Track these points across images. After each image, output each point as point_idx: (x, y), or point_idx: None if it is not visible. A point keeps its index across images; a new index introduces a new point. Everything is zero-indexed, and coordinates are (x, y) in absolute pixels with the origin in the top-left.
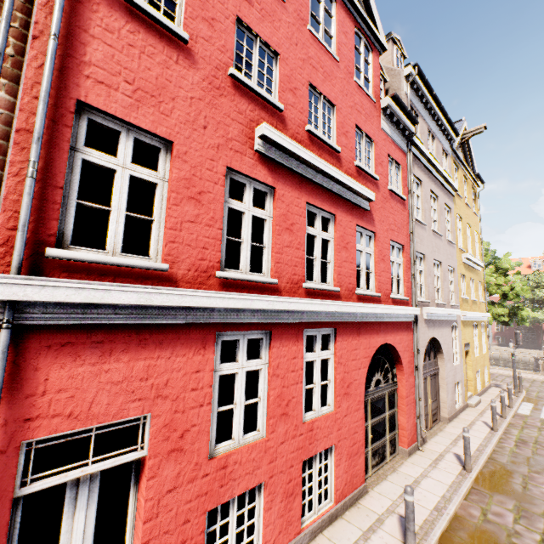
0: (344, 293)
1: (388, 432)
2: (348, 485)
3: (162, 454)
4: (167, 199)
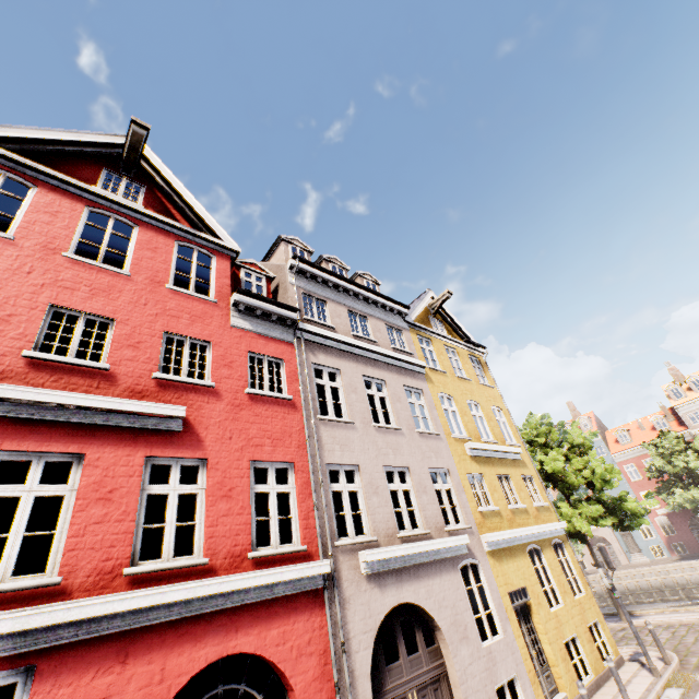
0: (84, 582)
1: None
2: None
3: None
4: None
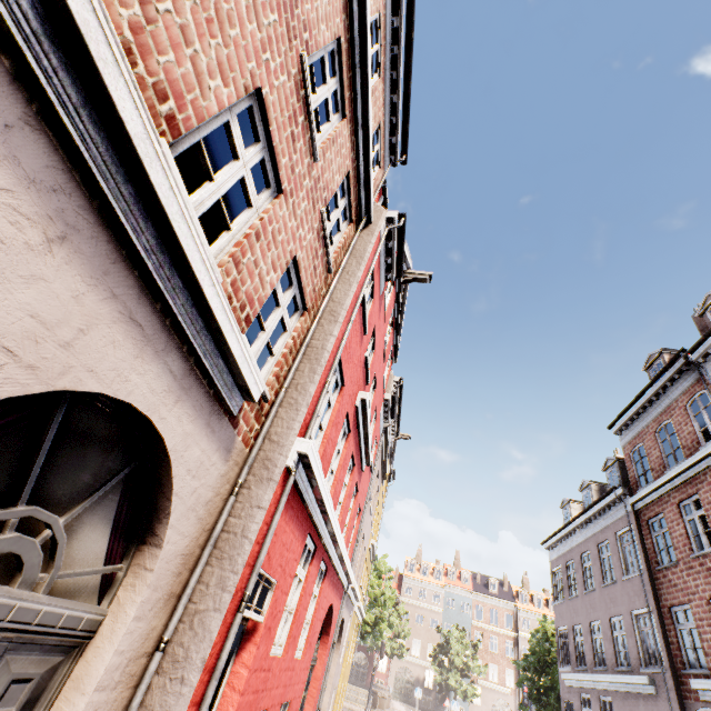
0: None
1: None
2: None
3: (267, 627)
4: (331, 419)
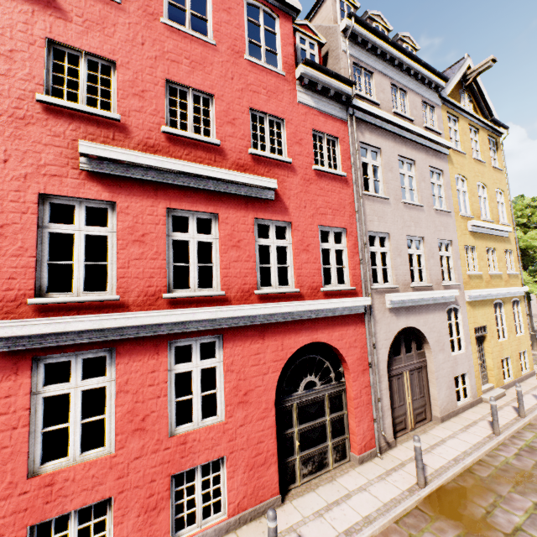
0: (236, 296)
1: (330, 437)
2: (249, 498)
3: None
4: None
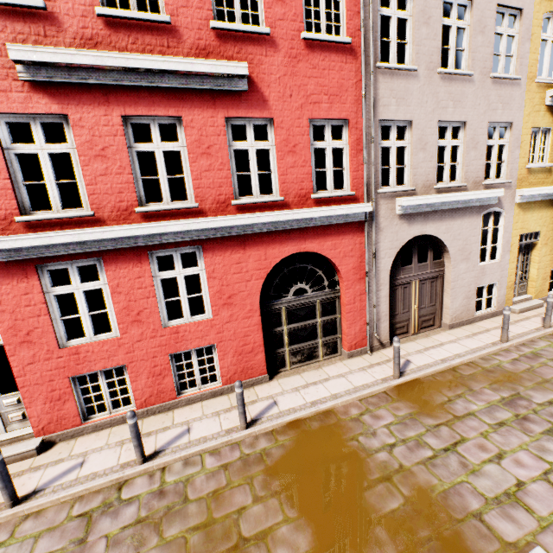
0: (211, 207)
1: (320, 336)
2: (239, 374)
3: (15, 344)
4: None
